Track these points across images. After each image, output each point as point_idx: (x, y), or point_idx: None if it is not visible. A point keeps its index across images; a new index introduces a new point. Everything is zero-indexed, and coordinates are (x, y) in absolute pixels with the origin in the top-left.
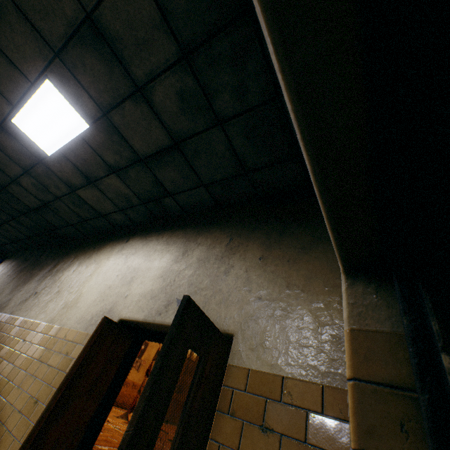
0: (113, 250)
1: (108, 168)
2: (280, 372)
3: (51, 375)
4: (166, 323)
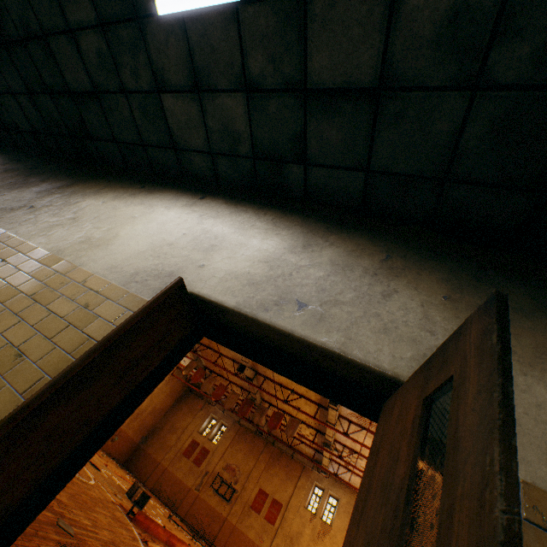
0: (177, 201)
1: (241, 80)
2: None
3: (53, 326)
4: (280, 327)
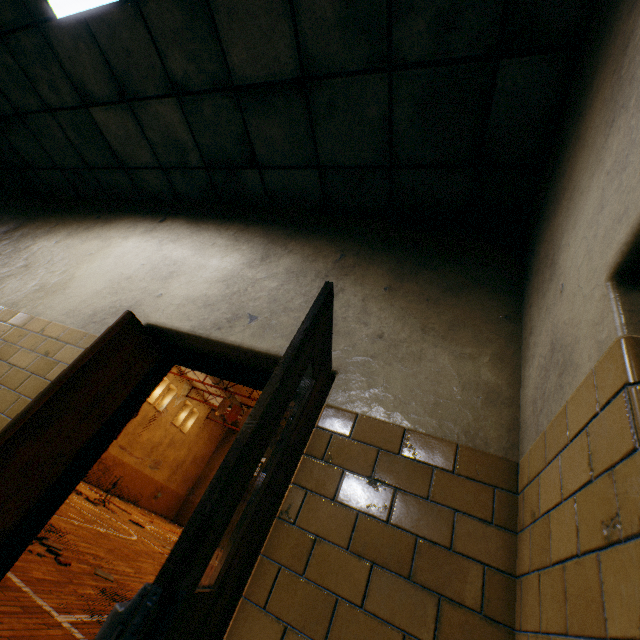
0: (135, 228)
1: (167, 83)
2: (402, 423)
3: (16, 378)
4: (230, 342)
